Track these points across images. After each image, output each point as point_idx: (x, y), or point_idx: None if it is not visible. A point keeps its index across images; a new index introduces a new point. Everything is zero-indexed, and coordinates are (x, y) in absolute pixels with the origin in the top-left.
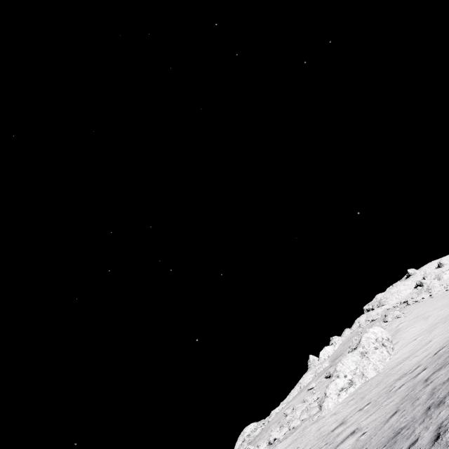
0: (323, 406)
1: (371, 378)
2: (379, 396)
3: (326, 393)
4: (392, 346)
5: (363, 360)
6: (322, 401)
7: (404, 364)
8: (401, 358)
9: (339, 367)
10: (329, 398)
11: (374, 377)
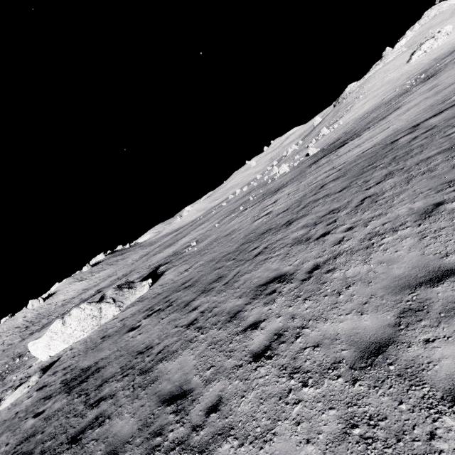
0: (410, 61)
1: (434, 49)
2: (437, 52)
3: (413, 57)
4: (450, 35)
5: (434, 43)
6: (409, 60)
7: (451, 41)
8: (451, 39)
9: (422, 47)
10: (414, 58)
11: (435, 48)
